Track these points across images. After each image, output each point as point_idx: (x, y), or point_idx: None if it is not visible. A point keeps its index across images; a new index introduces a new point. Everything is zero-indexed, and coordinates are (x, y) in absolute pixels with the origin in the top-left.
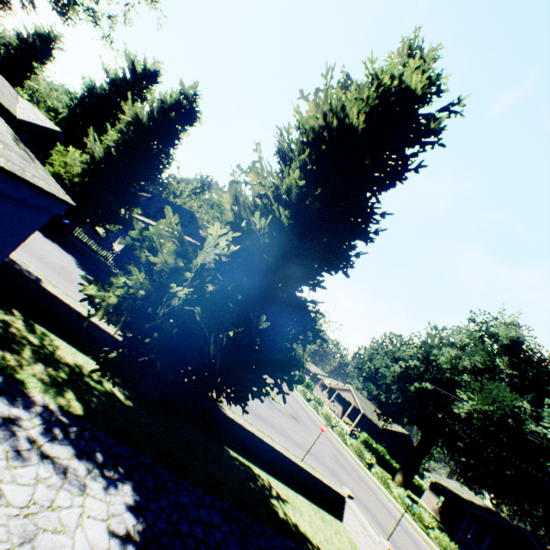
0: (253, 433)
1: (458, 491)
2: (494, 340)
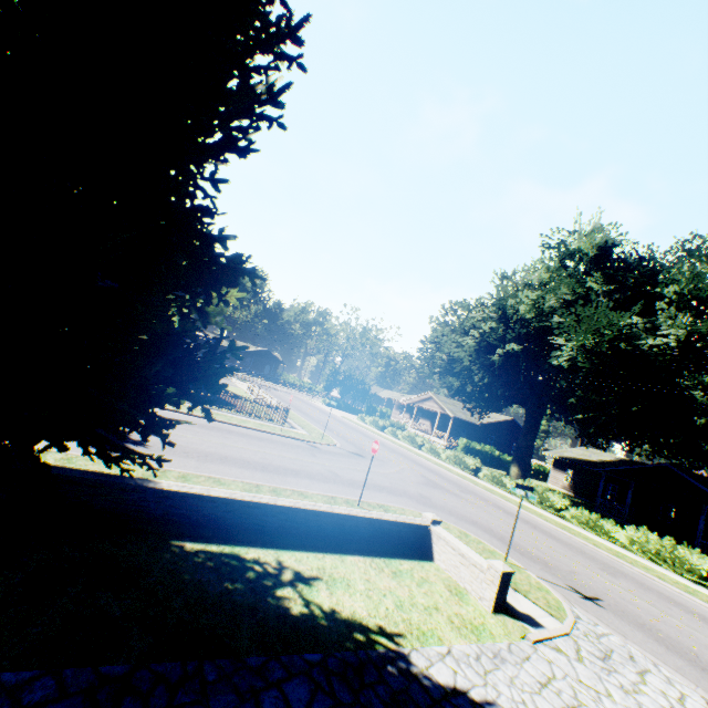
0: (230, 500)
1: (585, 457)
2: (579, 260)
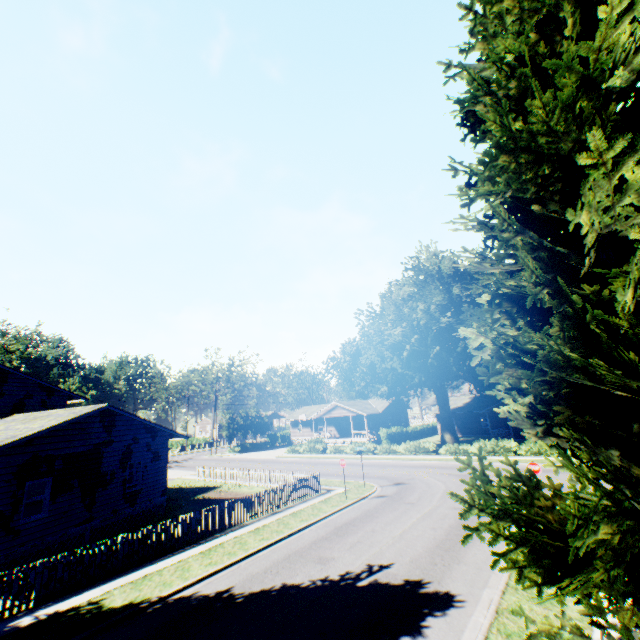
0: None
1: (455, 405)
2: (435, 276)
